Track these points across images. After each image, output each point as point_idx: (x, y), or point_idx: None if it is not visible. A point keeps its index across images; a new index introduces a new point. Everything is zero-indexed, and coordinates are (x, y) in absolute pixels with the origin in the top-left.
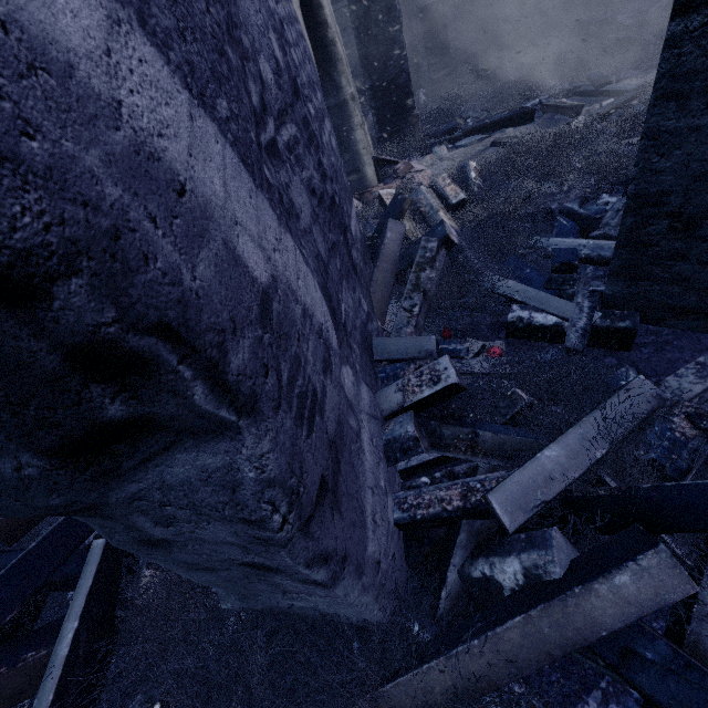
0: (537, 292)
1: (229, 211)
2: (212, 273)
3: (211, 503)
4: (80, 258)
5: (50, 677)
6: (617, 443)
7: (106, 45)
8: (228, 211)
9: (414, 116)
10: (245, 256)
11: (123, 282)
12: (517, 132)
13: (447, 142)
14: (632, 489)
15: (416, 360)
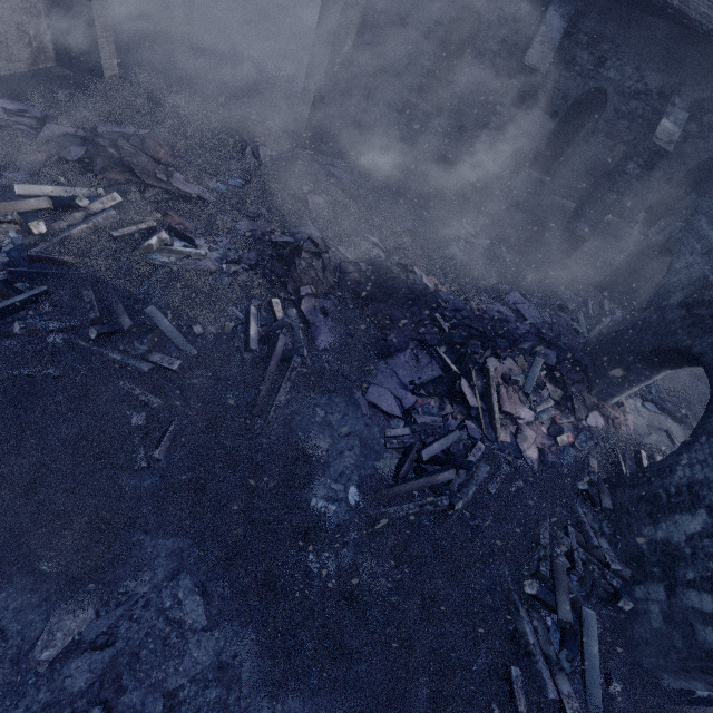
0: None
1: None
2: None
3: None
4: None
5: (593, 658)
6: None
7: None
8: None
9: None
10: None
11: None
12: (673, 427)
13: (641, 396)
14: None
15: None
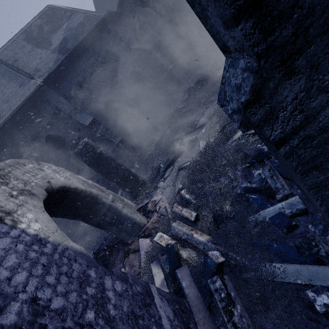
0: (306, 268)
1: None
2: None
3: None
4: None
5: None
6: None
7: None
8: None
9: (140, 180)
10: None
11: None
12: (182, 158)
13: (160, 179)
14: None
15: None
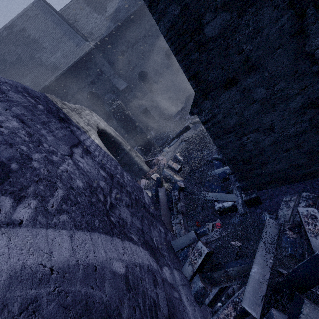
0: (220, 194)
1: (108, 258)
2: (109, 287)
3: None
4: (81, 318)
5: None
6: (275, 252)
7: (72, 247)
8: (107, 258)
9: (152, 143)
10: (116, 269)
11: (91, 315)
12: (187, 134)
13: (166, 145)
14: (287, 274)
15: (191, 245)
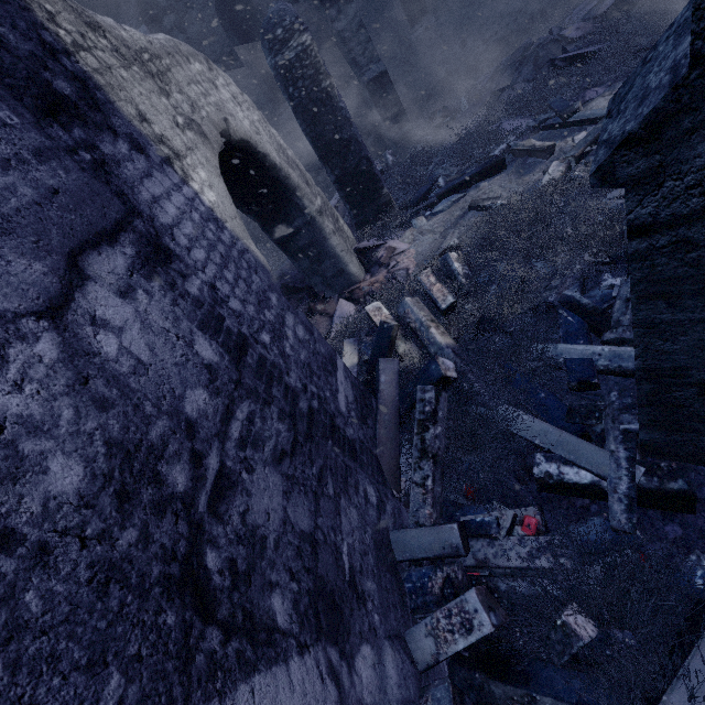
0: (559, 433)
1: None
2: None
3: None
4: None
5: None
6: None
7: None
8: None
9: (384, 195)
10: None
11: None
12: (492, 185)
13: (423, 209)
14: None
15: (442, 564)
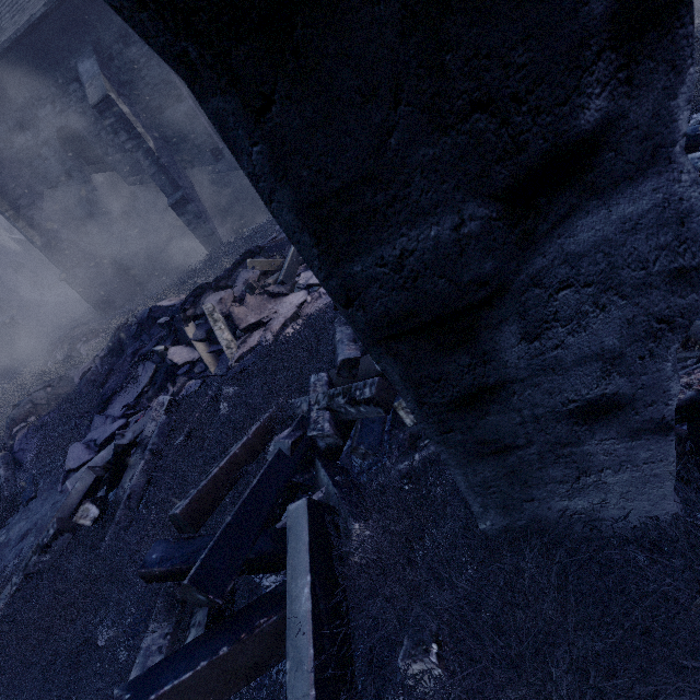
0: None
1: None
2: None
3: (641, 256)
4: None
5: (299, 634)
6: None
7: None
8: None
9: None
10: None
11: None
12: None
13: None
14: None
15: None
